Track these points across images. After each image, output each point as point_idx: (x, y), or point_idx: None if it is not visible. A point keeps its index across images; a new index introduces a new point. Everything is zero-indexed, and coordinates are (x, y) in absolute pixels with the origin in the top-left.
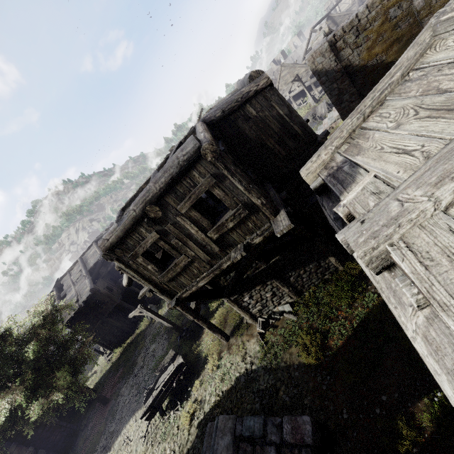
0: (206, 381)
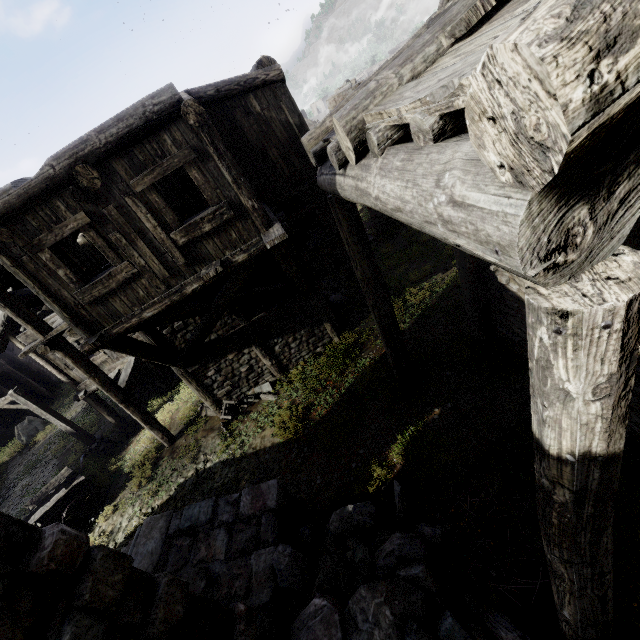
0: (126, 503)
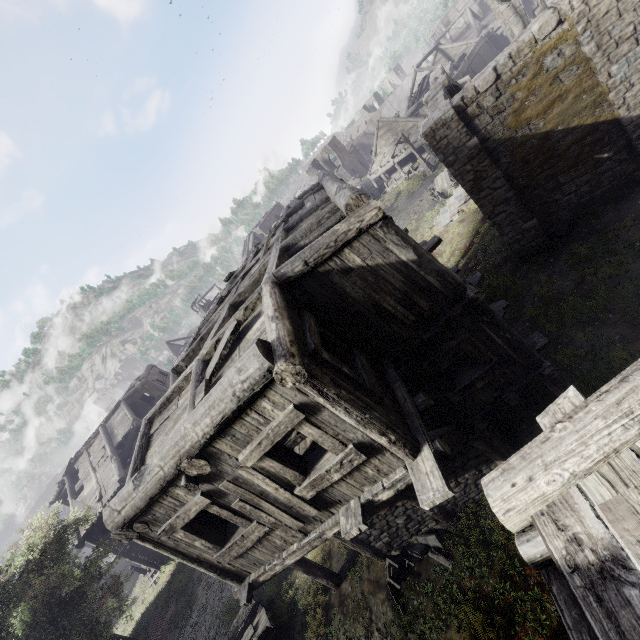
0: None
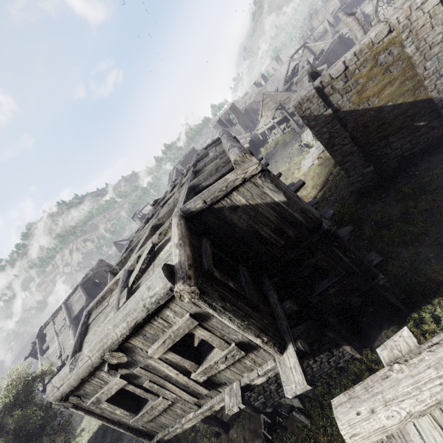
0: None
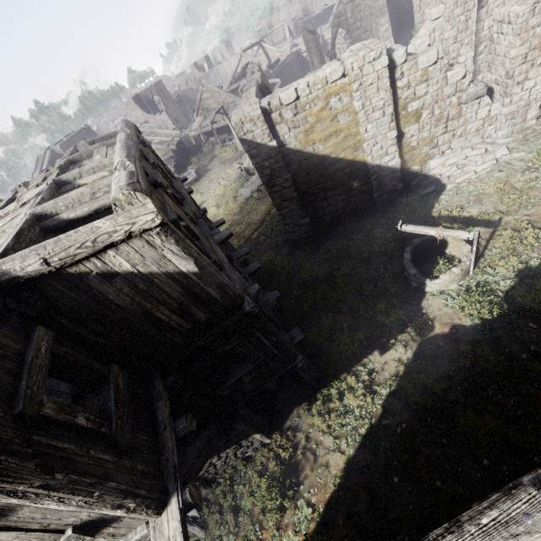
0: None
